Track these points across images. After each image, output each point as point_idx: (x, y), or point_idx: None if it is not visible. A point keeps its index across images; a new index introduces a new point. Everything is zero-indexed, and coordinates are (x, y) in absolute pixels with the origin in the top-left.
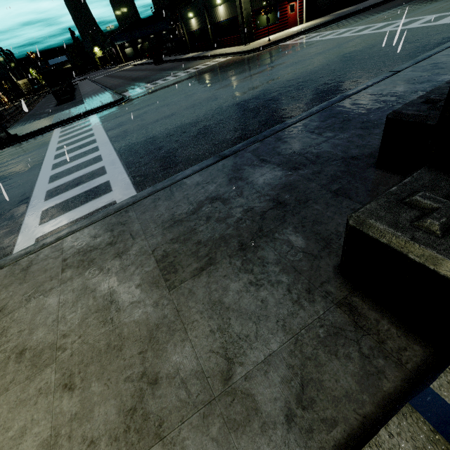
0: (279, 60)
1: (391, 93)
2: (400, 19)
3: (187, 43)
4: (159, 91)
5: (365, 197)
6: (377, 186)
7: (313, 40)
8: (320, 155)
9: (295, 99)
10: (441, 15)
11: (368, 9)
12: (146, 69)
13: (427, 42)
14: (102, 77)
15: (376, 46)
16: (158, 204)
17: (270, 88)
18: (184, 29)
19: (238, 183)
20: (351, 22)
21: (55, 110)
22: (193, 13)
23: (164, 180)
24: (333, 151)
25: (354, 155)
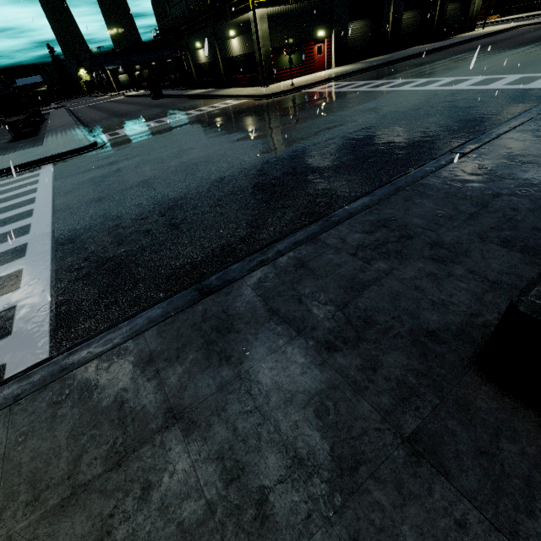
0: (304, 113)
1: (463, 191)
2: (443, 76)
3: (194, 77)
4: (147, 137)
5: (480, 476)
6: (495, 439)
7: (345, 90)
8: (372, 317)
9: (325, 177)
10: (490, 77)
11: (404, 60)
12: (140, 104)
13: (485, 111)
14: (83, 107)
15: (422, 109)
16: (60, 415)
17: (291, 154)
18: (190, 60)
19: (222, 373)
20: (387, 73)
21: (4, 149)
22: (202, 43)
23: (94, 338)
24: (393, 309)
25: (432, 326)
